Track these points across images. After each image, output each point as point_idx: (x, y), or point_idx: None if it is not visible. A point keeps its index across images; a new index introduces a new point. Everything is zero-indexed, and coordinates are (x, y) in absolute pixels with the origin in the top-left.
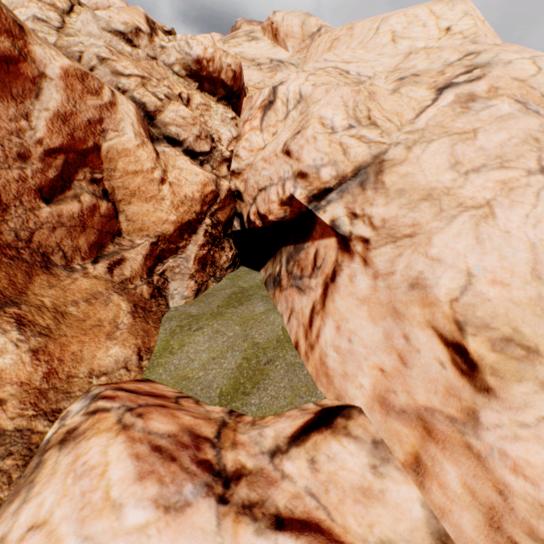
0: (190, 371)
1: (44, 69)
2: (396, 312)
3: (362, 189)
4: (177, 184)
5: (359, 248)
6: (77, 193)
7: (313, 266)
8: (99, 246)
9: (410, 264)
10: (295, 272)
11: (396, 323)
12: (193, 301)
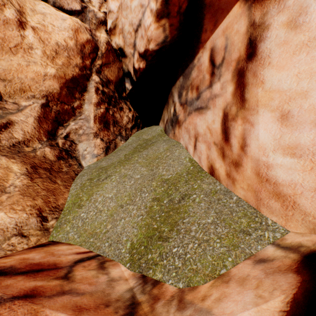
0: (98, 224)
1: None
2: None
3: None
4: (42, 30)
5: None
6: None
7: (211, 71)
8: None
9: None
10: (190, 97)
11: None
12: (104, 158)
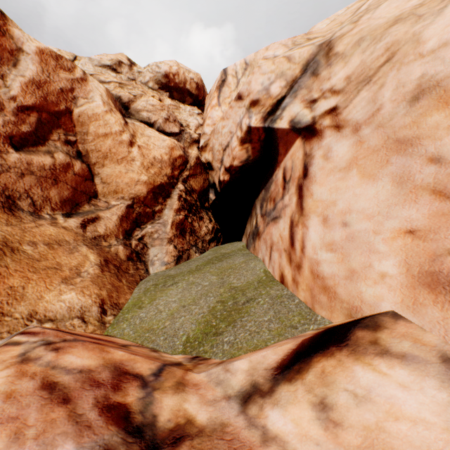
0: (156, 322)
1: (22, 46)
2: (402, 142)
3: (315, 77)
4: (145, 147)
5: (327, 121)
6: (51, 150)
7: (283, 185)
8: (74, 203)
9: (400, 83)
10: (268, 208)
11: (408, 154)
12: (174, 267)
